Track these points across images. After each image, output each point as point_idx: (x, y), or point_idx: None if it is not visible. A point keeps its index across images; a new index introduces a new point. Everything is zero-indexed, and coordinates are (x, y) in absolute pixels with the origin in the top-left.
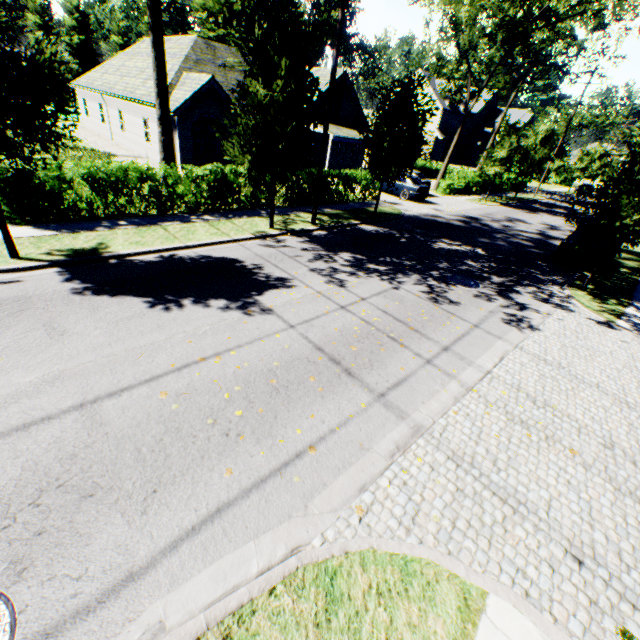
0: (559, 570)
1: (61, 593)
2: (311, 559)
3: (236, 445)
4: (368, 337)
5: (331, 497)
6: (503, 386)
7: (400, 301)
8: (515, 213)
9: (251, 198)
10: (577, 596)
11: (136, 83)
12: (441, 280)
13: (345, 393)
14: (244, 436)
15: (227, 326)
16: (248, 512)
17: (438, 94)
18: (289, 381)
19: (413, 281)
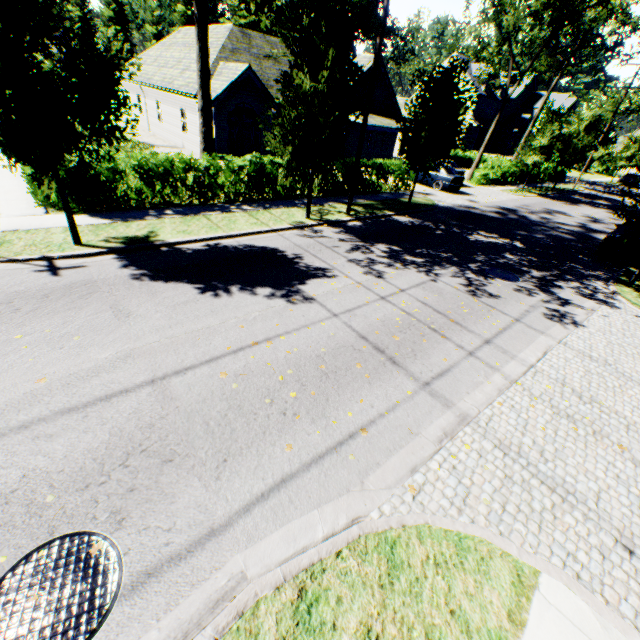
0: (609, 557)
1: (156, 541)
2: (371, 529)
3: (293, 424)
4: (409, 328)
5: (385, 476)
6: (547, 380)
7: (439, 293)
8: (554, 205)
9: (287, 188)
10: (628, 582)
11: (174, 74)
12: (479, 273)
13: (391, 380)
14: (300, 416)
15: (274, 313)
16: (310, 484)
17: (474, 79)
18: (337, 367)
19: (451, 273)
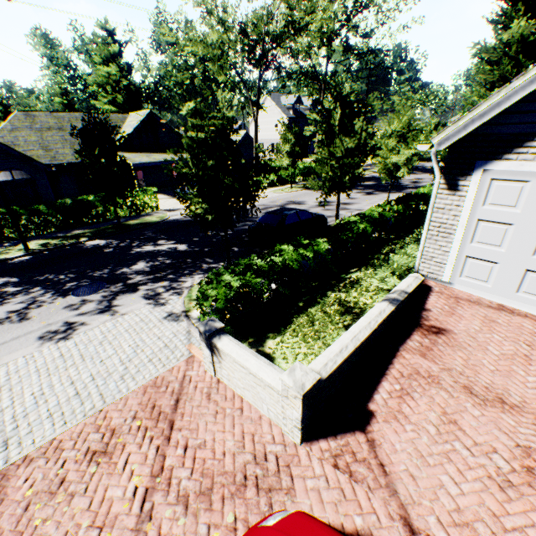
0: None
1: None
2: None
3: None
4: None
5: None
6: None
7: None
8: (307, 195)
9: None
10: None
11: None
12: (62, 292)
13: None
14: None
15: None
16: None
17: (283, 107)
18: None
19: (24, 299)
